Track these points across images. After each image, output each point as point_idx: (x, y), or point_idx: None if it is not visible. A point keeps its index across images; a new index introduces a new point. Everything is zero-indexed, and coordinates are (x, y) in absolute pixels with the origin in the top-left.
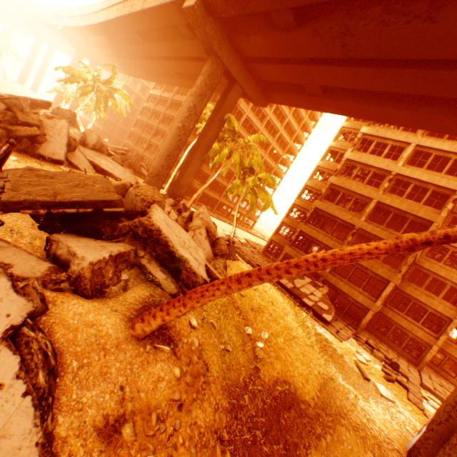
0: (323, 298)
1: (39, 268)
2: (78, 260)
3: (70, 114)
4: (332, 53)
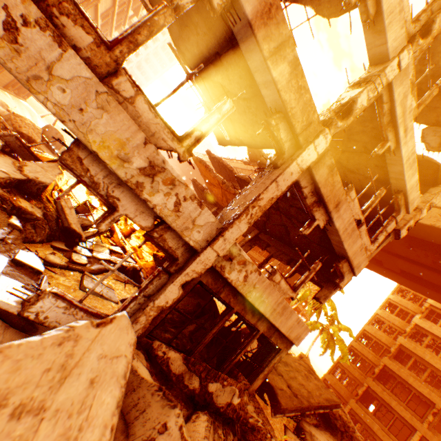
0: None
1: None
2: None
3: None
4: (421, 260)
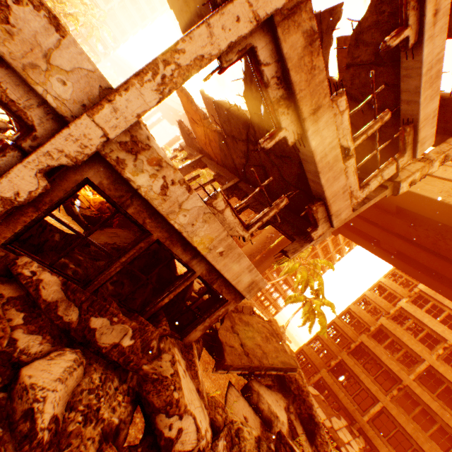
0: None
1: (257, 423)
2: (279, 423)
3: None
4: (421, 241)
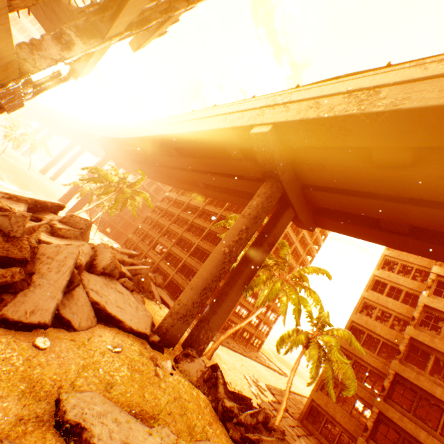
0: None
1: None
2: None
3: (84, 223)
4: None
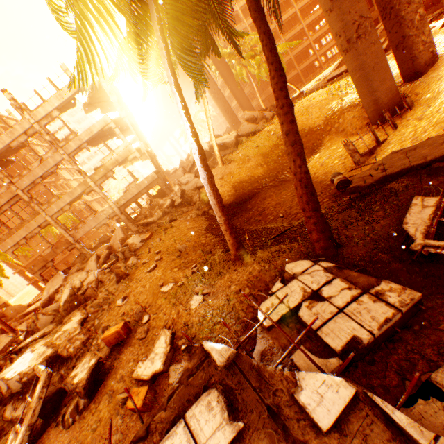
0: (381, 35)
1: None
2: None
3: None
4: None
